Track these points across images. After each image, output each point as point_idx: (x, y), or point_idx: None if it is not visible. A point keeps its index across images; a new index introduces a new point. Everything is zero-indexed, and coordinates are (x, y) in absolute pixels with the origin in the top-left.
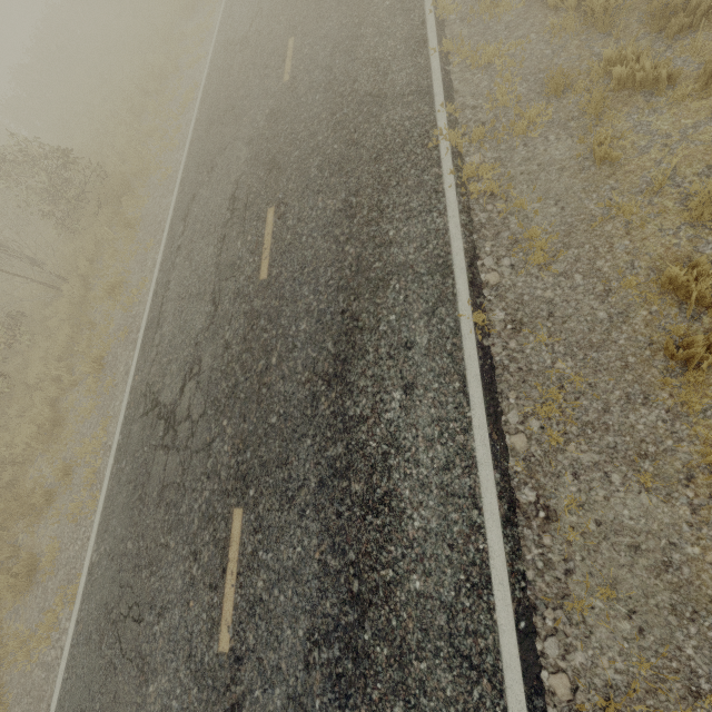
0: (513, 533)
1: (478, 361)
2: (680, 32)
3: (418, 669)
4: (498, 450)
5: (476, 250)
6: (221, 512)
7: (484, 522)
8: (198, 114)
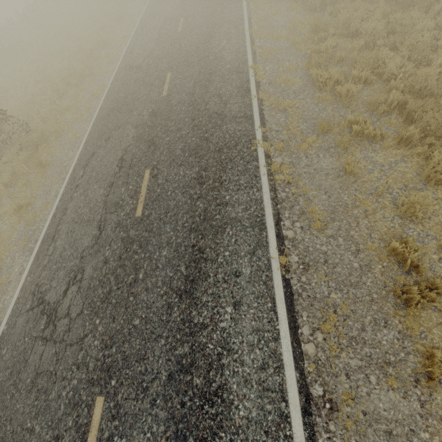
0: (309, 421)
1: (283, 289)
2: (383, 113)
3: None
4: (297, 354)
5: (280, 215)
6: (86, 399)
7: (290, 412)
8: (103, 103)
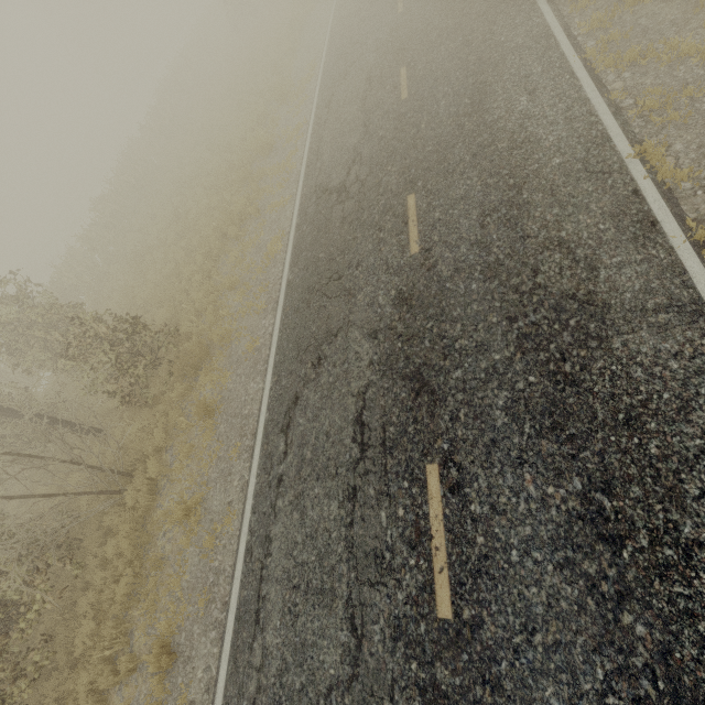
0: None
1: None
2: None
3: None
4: None
5: None
6: None
7: None
8: (290, 273)
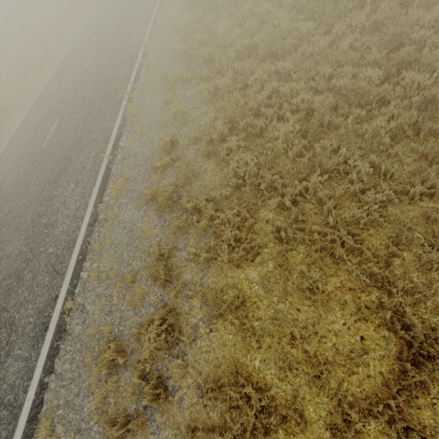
0: (91, 228)
1: (104, 172)
2: (205, 64)
3: (39, 278)
4: (98, 201)
5: (122, 135)
6: None
7: (82, 225)
8: (48, 80)
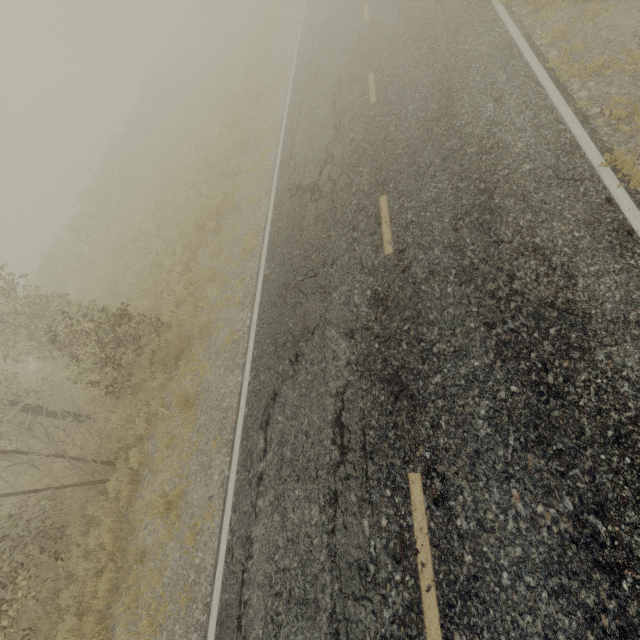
0: None
1: None
2: None
3: None
4: None
5: None
6: None
7: None
8: (266, 268)
